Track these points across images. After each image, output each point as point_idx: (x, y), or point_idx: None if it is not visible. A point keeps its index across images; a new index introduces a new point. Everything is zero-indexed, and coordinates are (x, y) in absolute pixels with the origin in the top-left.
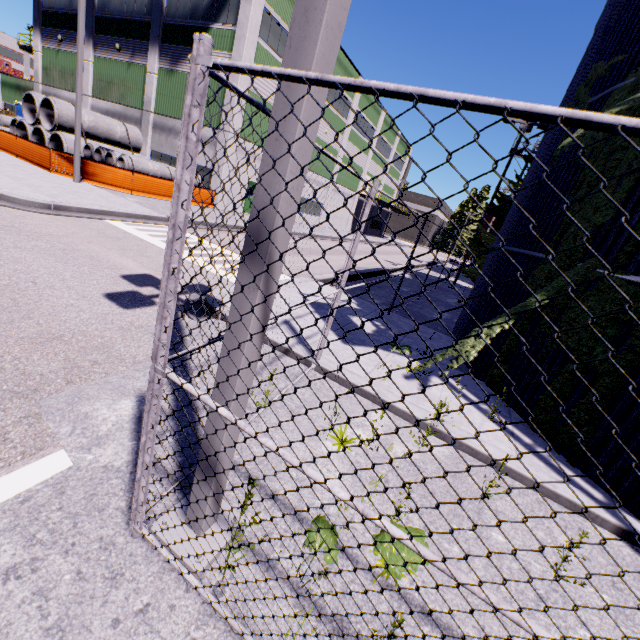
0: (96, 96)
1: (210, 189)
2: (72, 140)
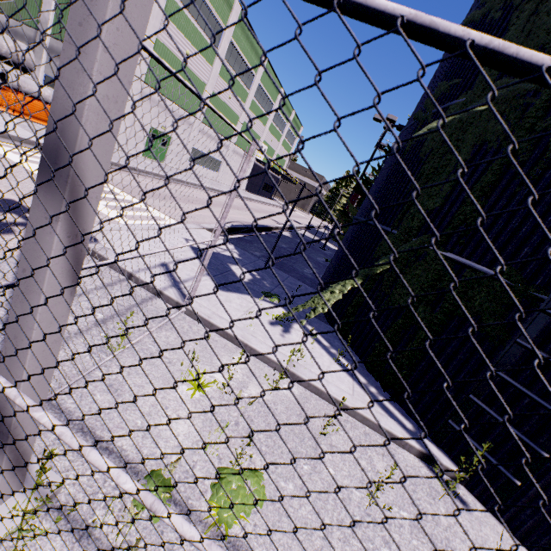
0: None
1: None
2: None
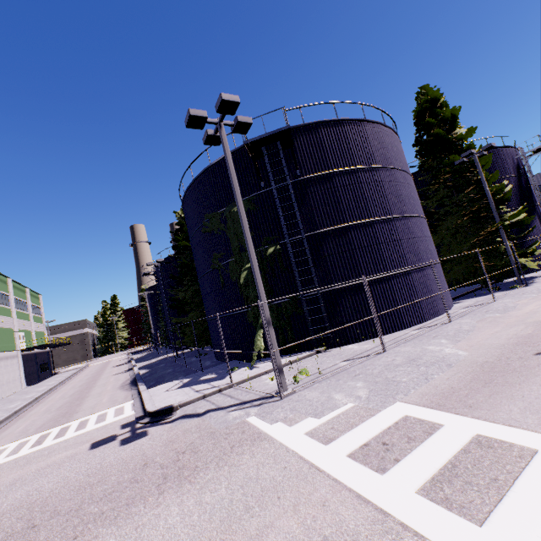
0: None
1: None
2: None
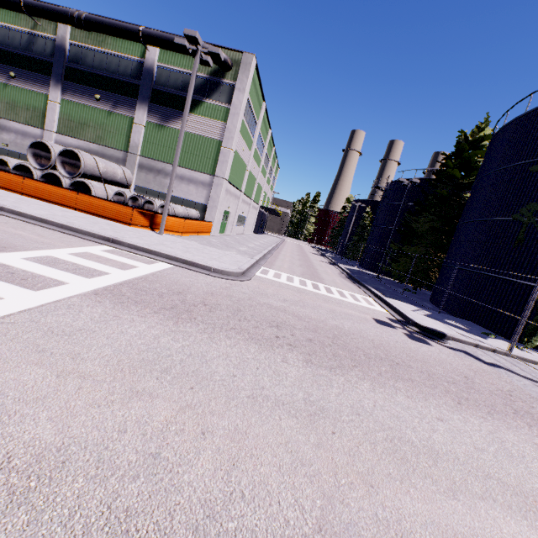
0: (62, 133)
1: (211, 221)
2: (96, 186)
